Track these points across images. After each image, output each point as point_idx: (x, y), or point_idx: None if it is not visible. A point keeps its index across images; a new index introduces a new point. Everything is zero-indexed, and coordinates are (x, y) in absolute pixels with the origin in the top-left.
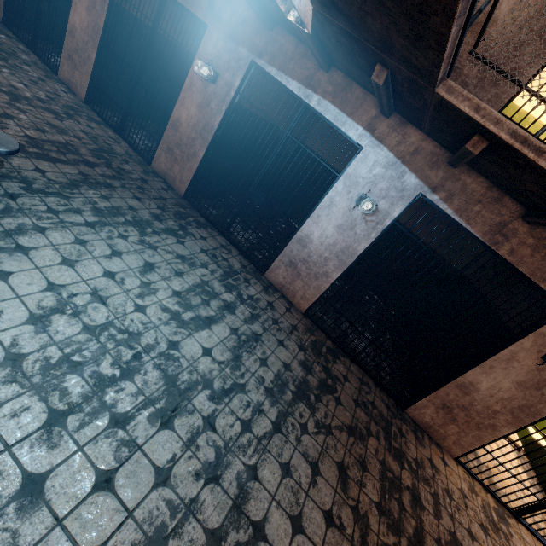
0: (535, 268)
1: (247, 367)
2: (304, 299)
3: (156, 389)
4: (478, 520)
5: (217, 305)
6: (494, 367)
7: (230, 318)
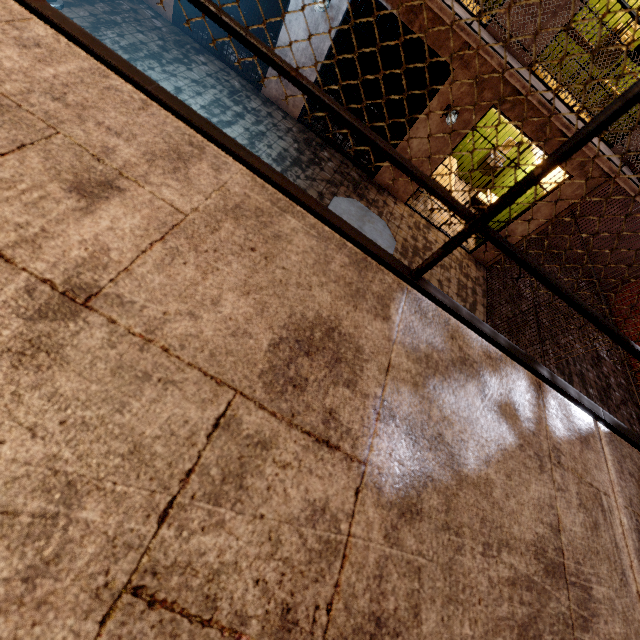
0: (434, 39)
1: (260, 148)
2: (295, 107)
3: None
4: (407, 225)
5: (232, 115)
6: (419, 128)
7: (242, 122)
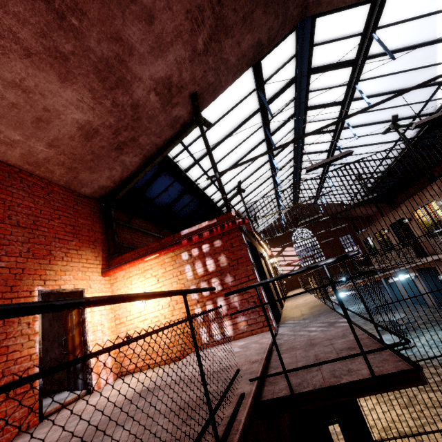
0: None
1: None
2: None
3: None
4: None
5: None
6: None
7: None
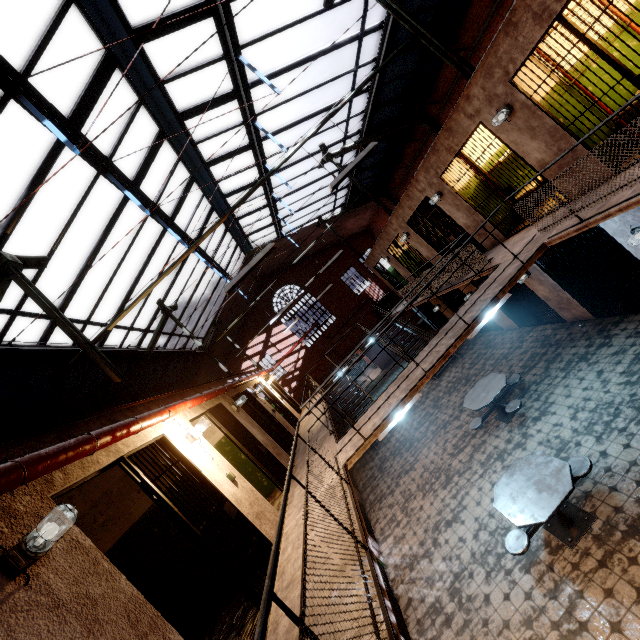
0: None
1: None
2: None
3: (632, 415)
4: None
5: None
6: None
7: None
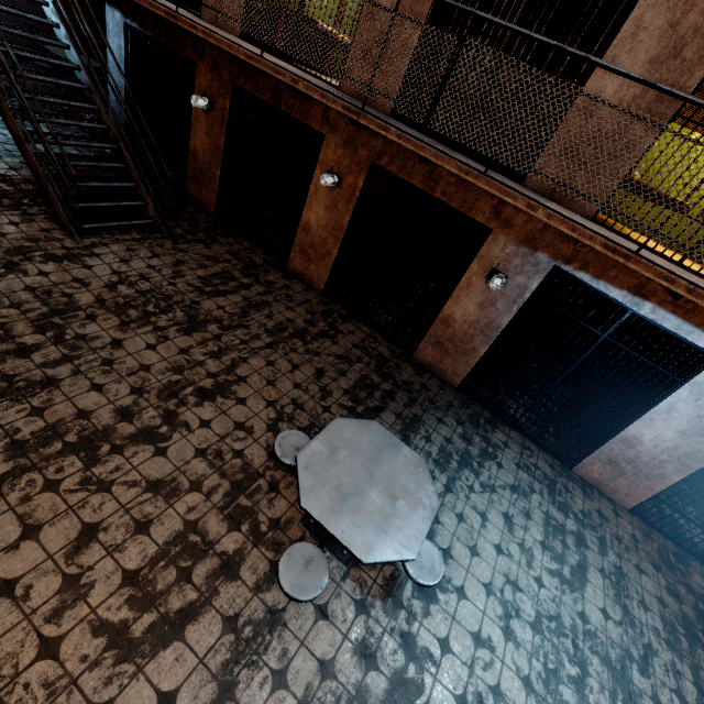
0: None
1: (638, 618)
2: (629, 496)
3: (607, 678)
4: None
5: (573, 543)
6: None
7: (590, 556)
